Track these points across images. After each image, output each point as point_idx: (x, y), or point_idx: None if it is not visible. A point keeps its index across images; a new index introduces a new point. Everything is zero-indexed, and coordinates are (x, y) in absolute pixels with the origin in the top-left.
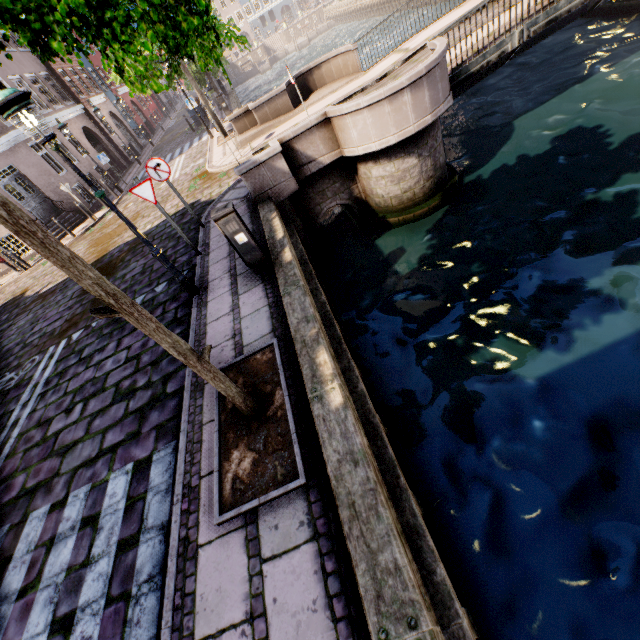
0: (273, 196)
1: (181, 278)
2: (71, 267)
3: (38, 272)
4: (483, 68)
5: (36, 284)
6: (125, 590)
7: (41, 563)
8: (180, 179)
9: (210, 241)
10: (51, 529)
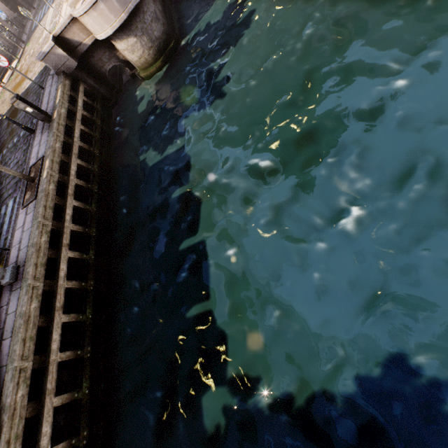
0: (66, 70)
1: (21, 127)
2: None
3: None
4: None
5: None
6: (10, 226)
7: None
8: (47, 36)
9: (43, 100)
10: None
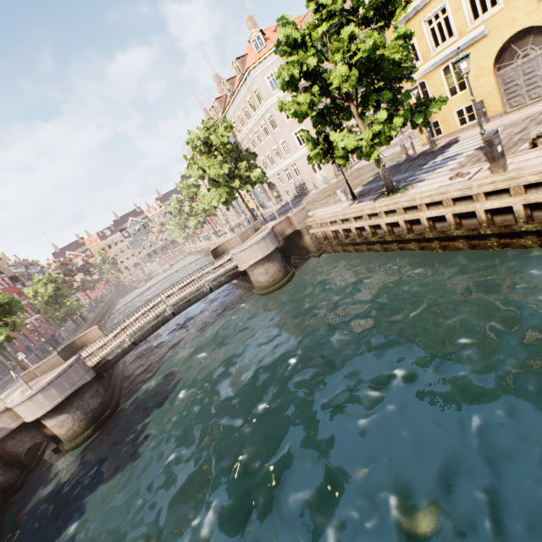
0: None
1: None
2: None
3: None
4: (115, 355)
5: None
6: None
7: None
8: None
9: None
10: None
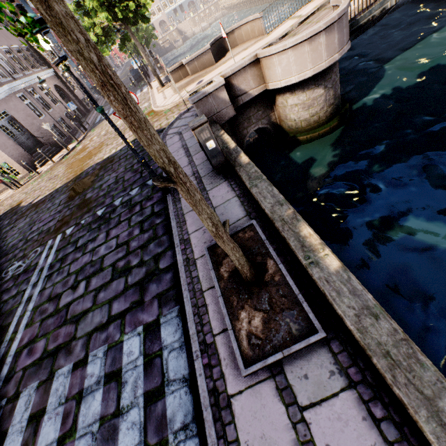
0: (216, 120)
1: None
2: (145, 129)
3: (28, 189)
4: (369, 21)
5: (28, 197)
6: (161, 437)
7: (74, 414)
8: None
9: None
10: (77, 384)
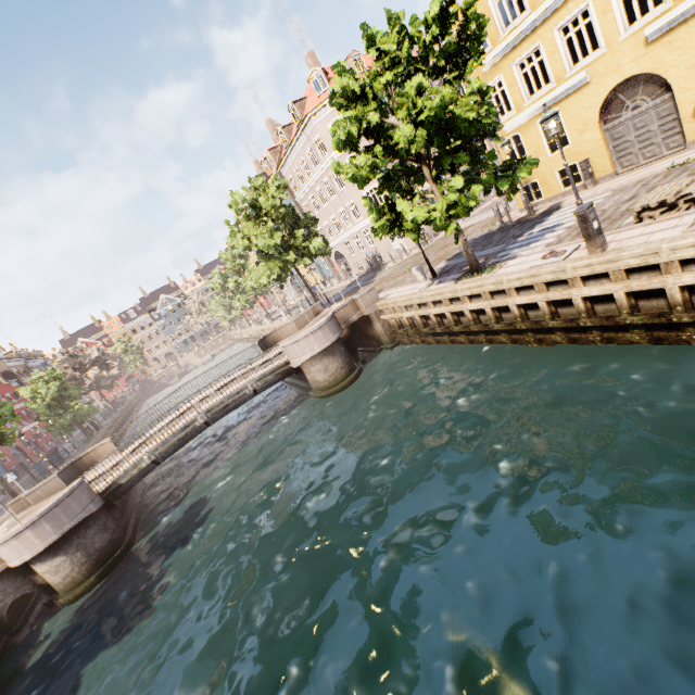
0: None
1: None
2: None
3: None
4: (130, 478)
5: None
6: None
7: None
8: None
9: None
10: None
